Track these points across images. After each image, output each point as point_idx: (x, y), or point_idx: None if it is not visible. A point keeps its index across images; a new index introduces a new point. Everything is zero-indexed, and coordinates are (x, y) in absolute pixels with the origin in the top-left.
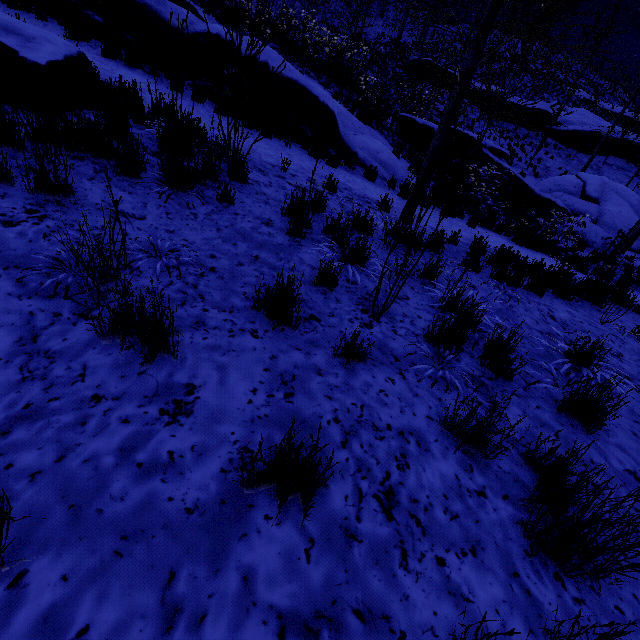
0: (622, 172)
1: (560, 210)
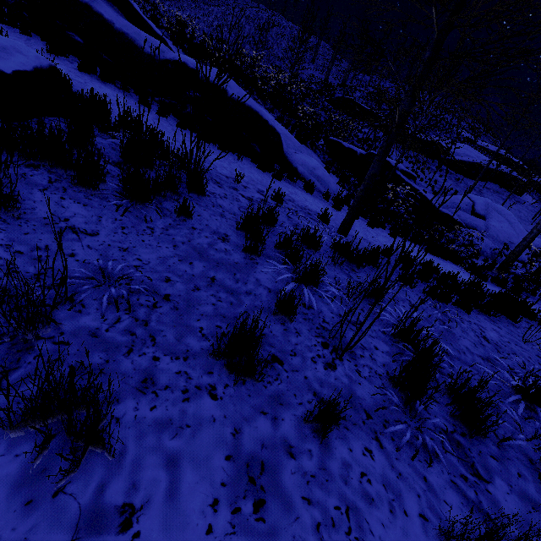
0: (497, 195)
1: (457, 223)
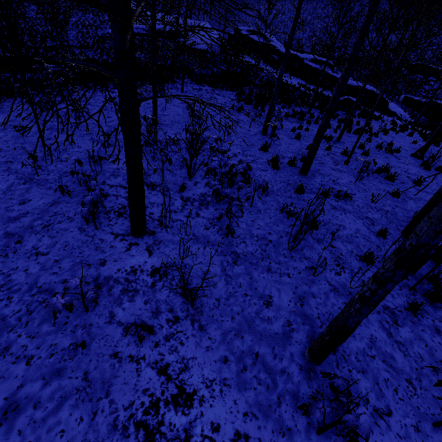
0: None
1: None
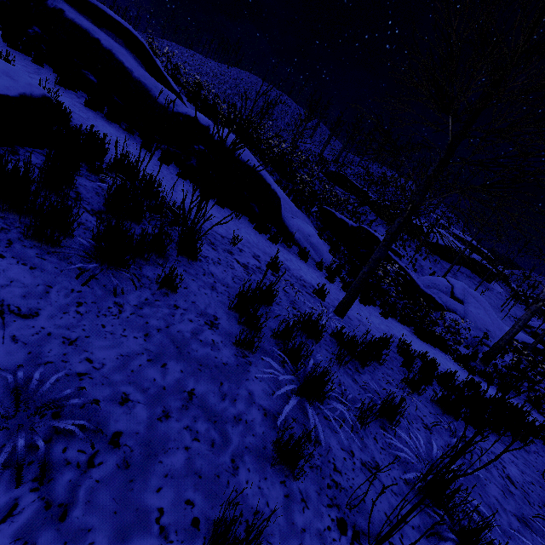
0: (470, 279)
1: (439, 305)
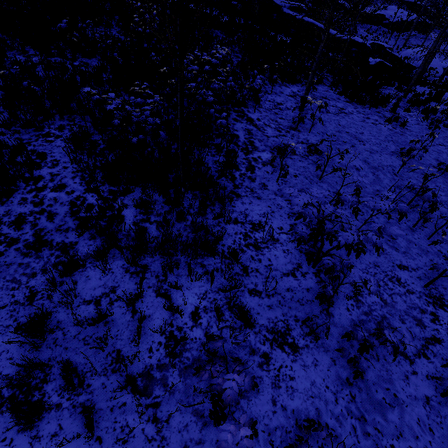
0: (417, 39)
1: (414, 67)
